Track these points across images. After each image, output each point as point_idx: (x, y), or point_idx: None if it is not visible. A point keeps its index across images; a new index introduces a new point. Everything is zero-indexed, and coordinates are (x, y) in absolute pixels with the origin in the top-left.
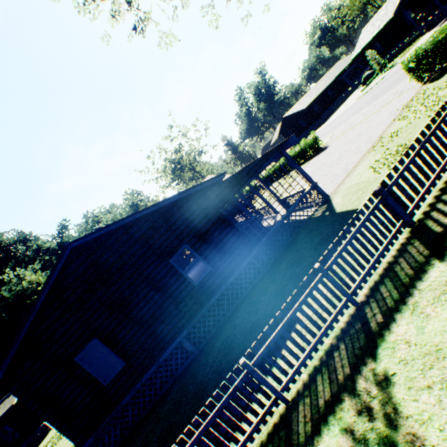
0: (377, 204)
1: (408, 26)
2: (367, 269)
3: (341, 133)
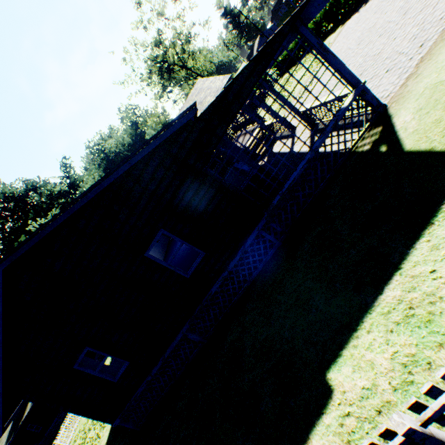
0: None
1: None
2: None
3: None
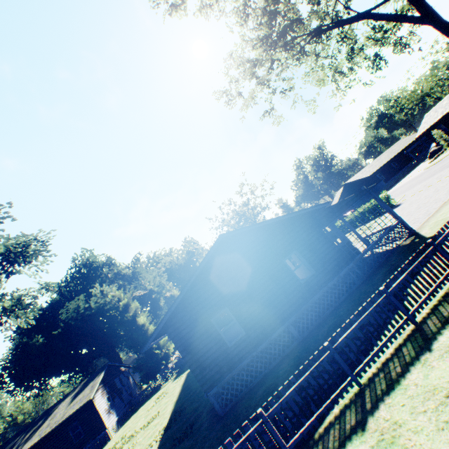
0: None
1: None
2: None
3: (413, 193)
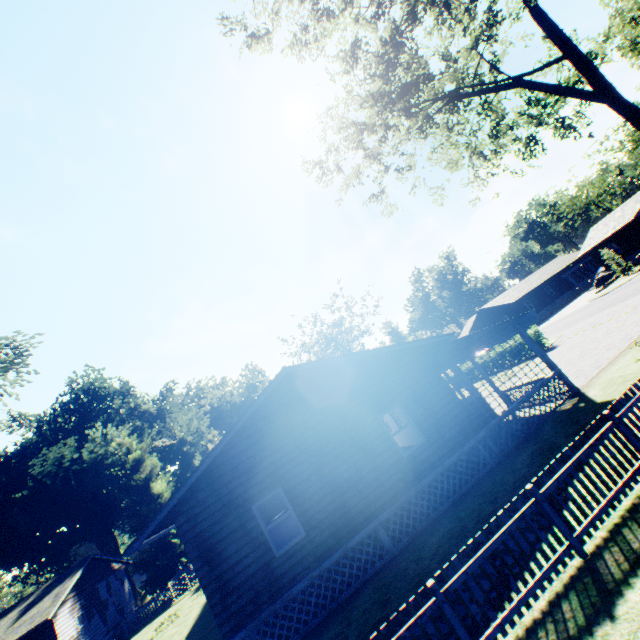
0: None
1: None
2: None
3: (575, 332)
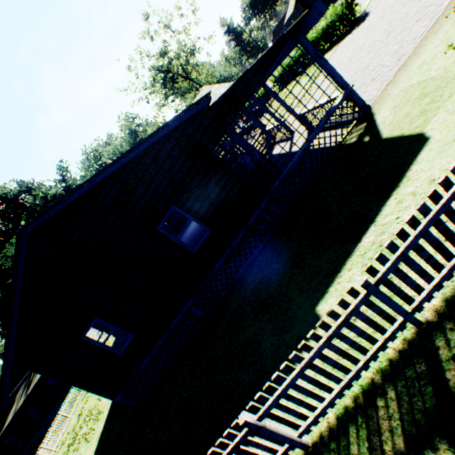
0: None
1: None
2: (447, 271)
3: None
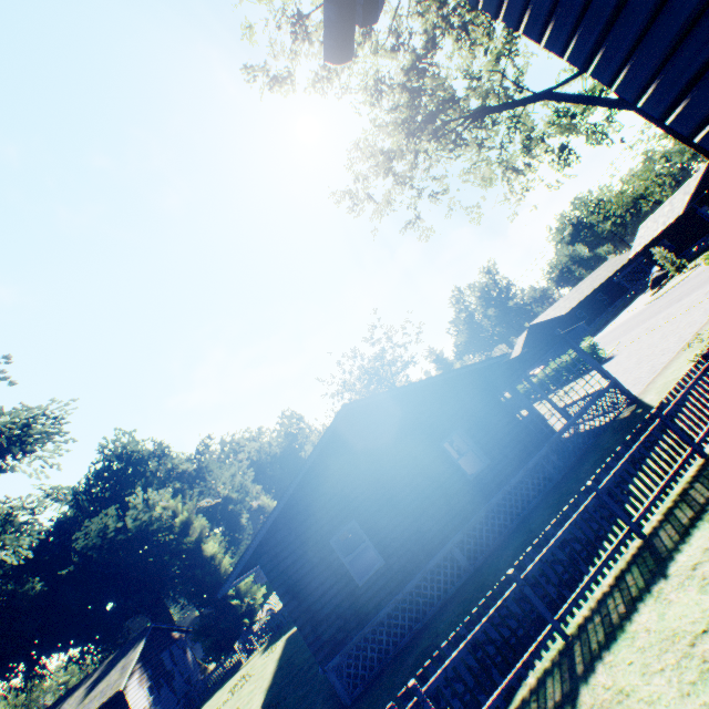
0: (708, 366)
1: (707, 222)
2: None
3: (631, 339)
